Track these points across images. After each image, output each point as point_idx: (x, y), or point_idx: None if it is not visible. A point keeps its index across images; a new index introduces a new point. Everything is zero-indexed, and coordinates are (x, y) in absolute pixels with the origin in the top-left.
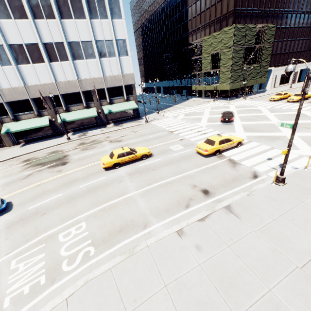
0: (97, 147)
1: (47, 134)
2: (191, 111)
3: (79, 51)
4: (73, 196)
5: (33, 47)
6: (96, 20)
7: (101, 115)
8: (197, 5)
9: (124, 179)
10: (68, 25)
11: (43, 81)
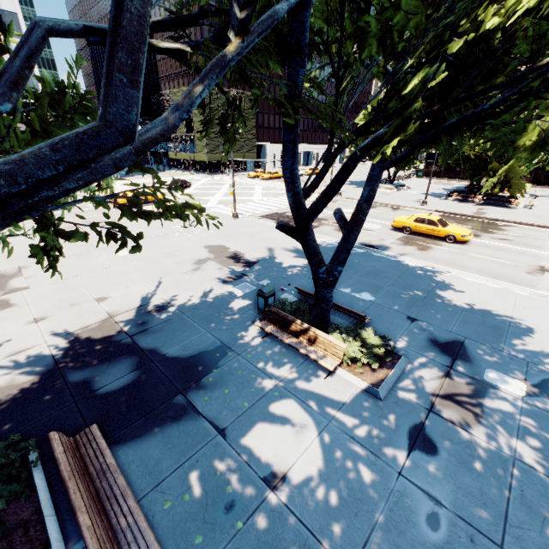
0: None
1: None
2: (151, 181)
3: None
4: None
5: None
6: None
7: None
8: None
9: None
10: None
11: None
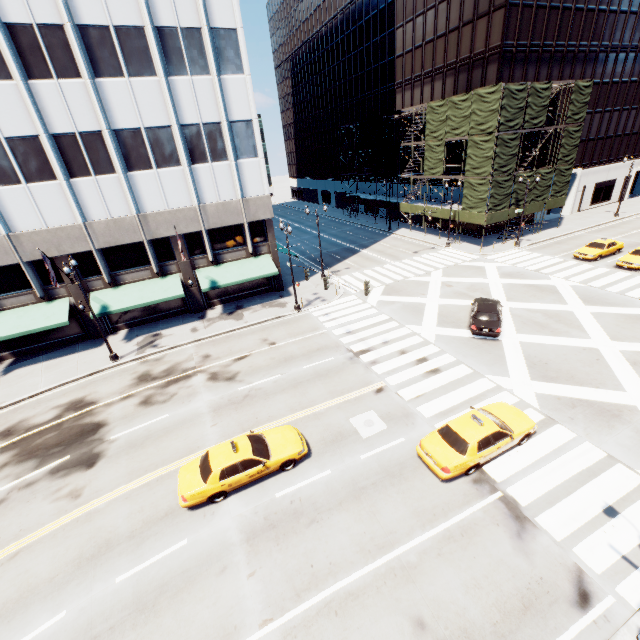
0: (178, 400)
1: (67, 336)
2: (398, 277)
3: (142, 150)
4: (93, 627)
5: (27, 146)
6: (181, 77)
7: (193, 289)
8: (416, 26)
9: (233, 557)
10: (112, 92)
11: (53, 222)
